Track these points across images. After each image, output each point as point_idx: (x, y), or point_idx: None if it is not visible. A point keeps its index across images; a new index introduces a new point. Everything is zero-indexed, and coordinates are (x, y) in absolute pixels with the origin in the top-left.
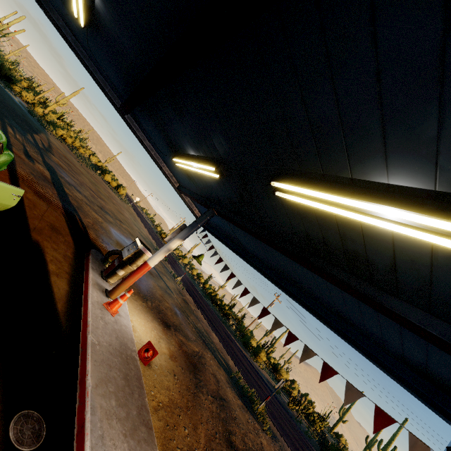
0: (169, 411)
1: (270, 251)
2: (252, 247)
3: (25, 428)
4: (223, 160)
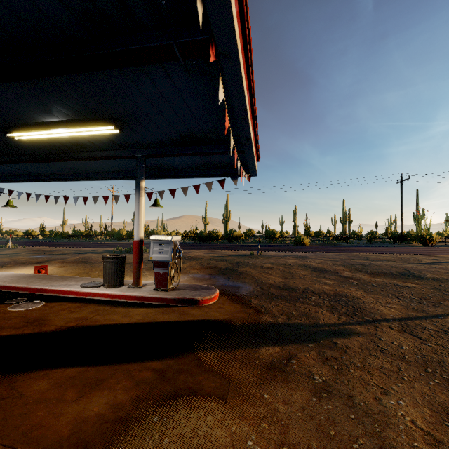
0: (81, 274)
1: (53, 164)
2: (41, 169)
3: (14, 301)
4: None
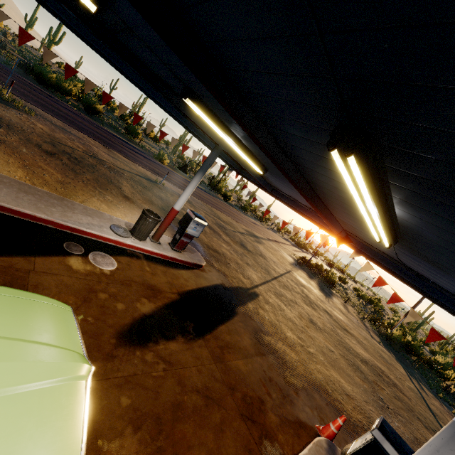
0: (32, 176)
1: None
2: None
3: (74, 249)
4: (112, 5)
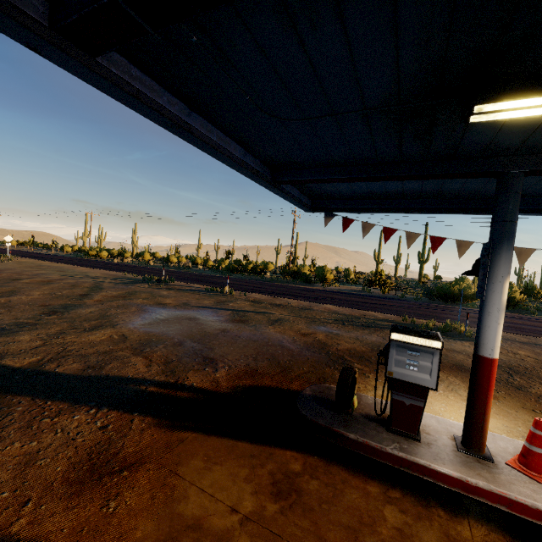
0: None
1: None
2: None
3: None
4: None
